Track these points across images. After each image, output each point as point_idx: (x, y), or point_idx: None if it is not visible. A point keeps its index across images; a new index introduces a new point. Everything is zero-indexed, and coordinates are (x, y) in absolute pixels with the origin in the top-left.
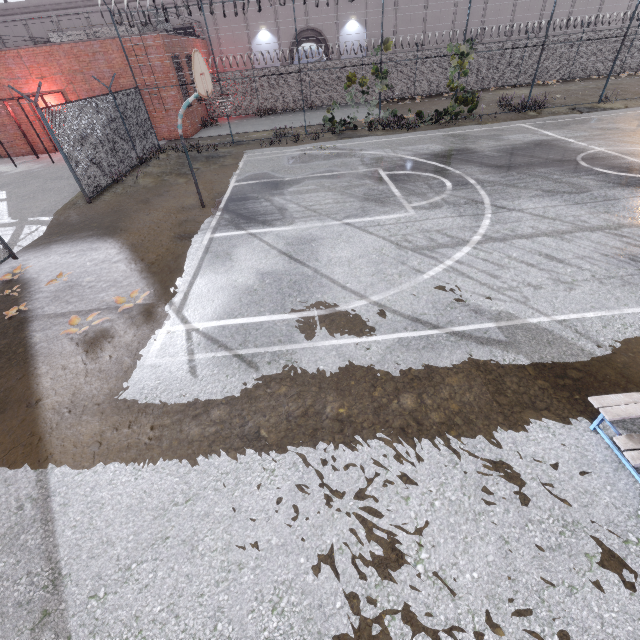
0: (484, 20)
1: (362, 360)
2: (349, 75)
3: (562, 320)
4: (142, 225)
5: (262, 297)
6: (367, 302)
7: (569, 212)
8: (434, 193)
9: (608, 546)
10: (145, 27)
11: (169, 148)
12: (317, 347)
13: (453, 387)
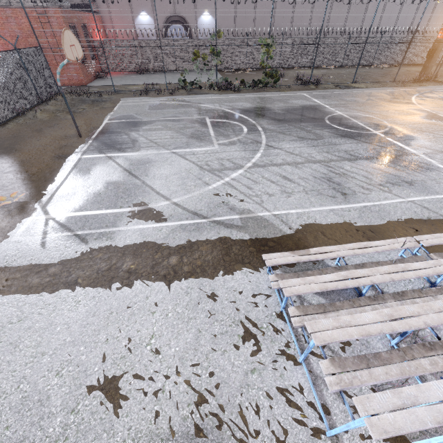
0: (292, 22)
1: (154, 237)
2: (195, 52)
3: (277, 214)
4: (32, 147)
5: (103, 198)
6: (169, 202)
7: (307, 151)
8: (234, 135)
9: (251, 330)
10: (51, 1)
11: (67, 92)
12: (129, 229)
13: (202, 252)
